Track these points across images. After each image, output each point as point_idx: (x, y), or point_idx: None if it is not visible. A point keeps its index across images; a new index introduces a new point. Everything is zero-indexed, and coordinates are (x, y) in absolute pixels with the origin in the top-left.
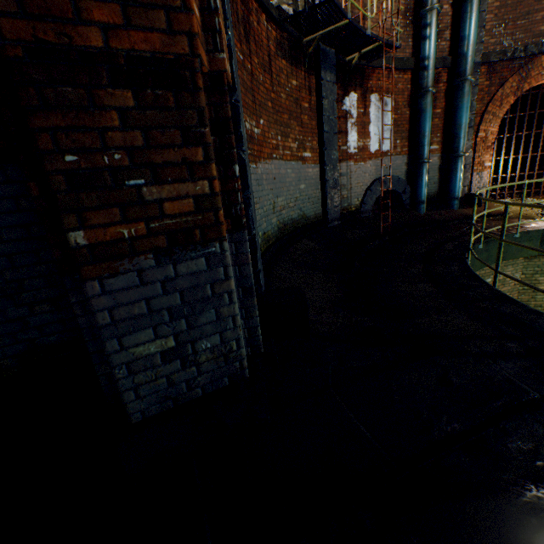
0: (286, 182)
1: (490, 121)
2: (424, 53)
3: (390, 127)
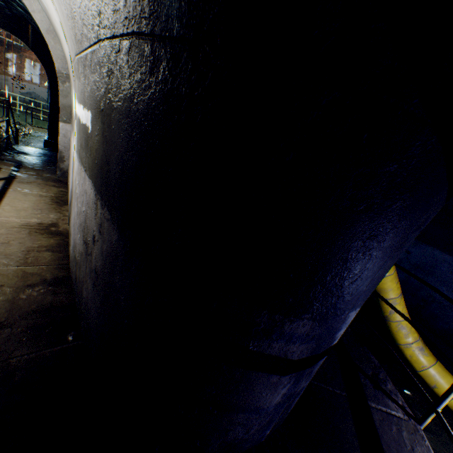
0: None
1: None
2: None
3: (39, 75)
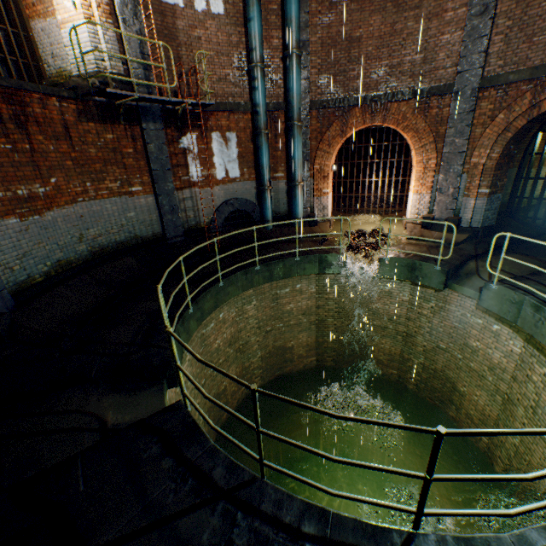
0: (103, 215)
1: (322, 157)
2: (255, 101)
3: (236, 158)
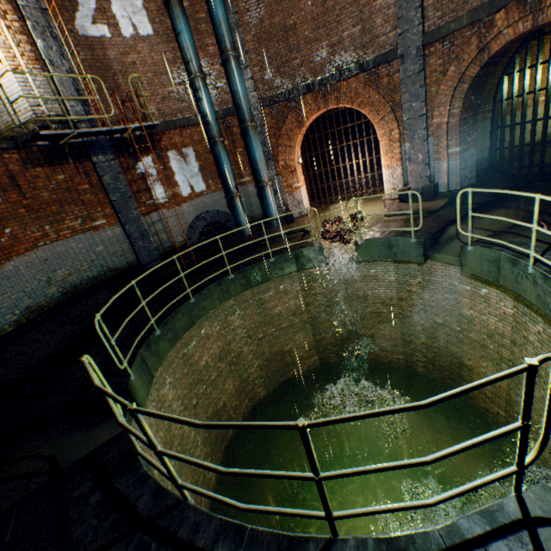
0: (70, 254)
1: (285, 152)
2: (203, 112)
3: (198, 172)
